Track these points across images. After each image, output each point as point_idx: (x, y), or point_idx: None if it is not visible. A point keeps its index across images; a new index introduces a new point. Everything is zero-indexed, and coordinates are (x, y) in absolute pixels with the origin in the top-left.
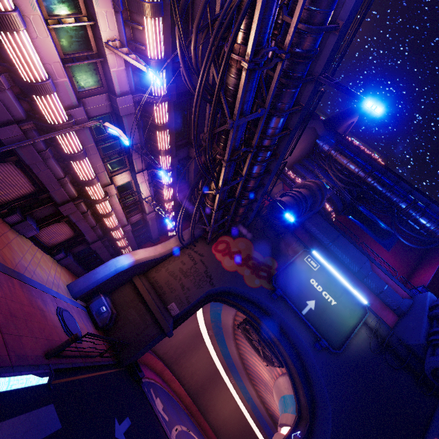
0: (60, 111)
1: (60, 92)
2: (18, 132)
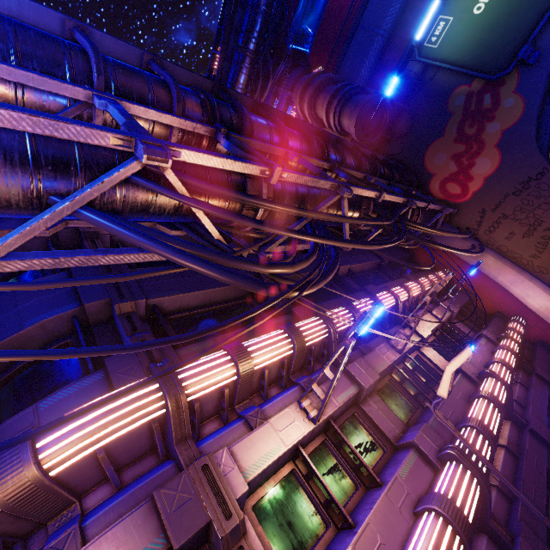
0: (457, 479)
1: (419, 482)
2: (525, 548)
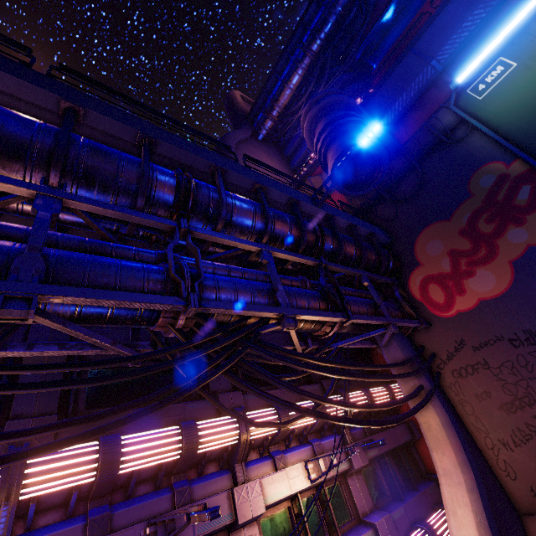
0: None
1: None
2: None
